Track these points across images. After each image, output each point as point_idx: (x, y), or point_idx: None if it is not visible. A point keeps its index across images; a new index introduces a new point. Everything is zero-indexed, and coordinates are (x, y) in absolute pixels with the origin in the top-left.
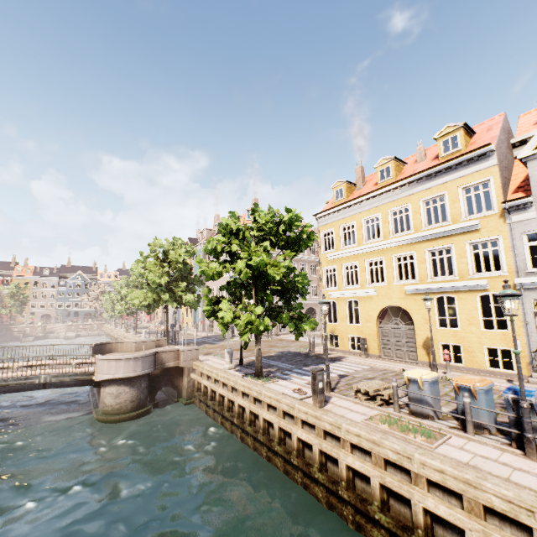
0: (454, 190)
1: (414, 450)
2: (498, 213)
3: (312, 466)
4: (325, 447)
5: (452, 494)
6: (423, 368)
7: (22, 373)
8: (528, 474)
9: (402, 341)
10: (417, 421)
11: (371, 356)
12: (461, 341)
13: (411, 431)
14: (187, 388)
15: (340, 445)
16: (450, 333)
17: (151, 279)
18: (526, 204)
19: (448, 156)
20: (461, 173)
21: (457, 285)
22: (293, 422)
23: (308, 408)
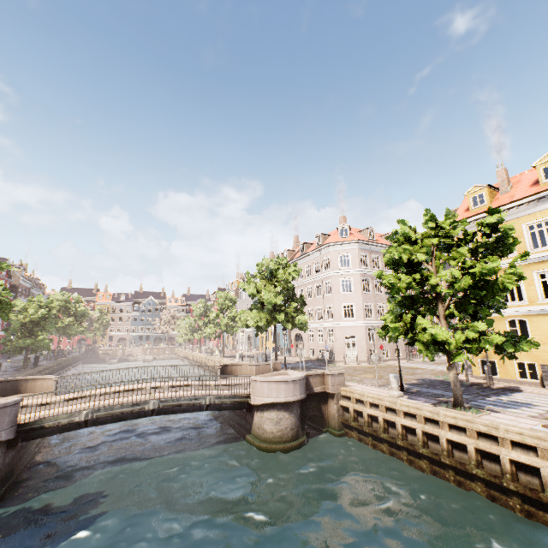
0: None
1: None
2: None
3: None
4: None
5: None
6: None
7: (191, 393)
8: None
9: None
10: None
11: None
12: None
13: None
14: (337, 416)
15: None
16: None
17: (266, 299)
18: None
19: None
20: None
21: None
22: None
23: None
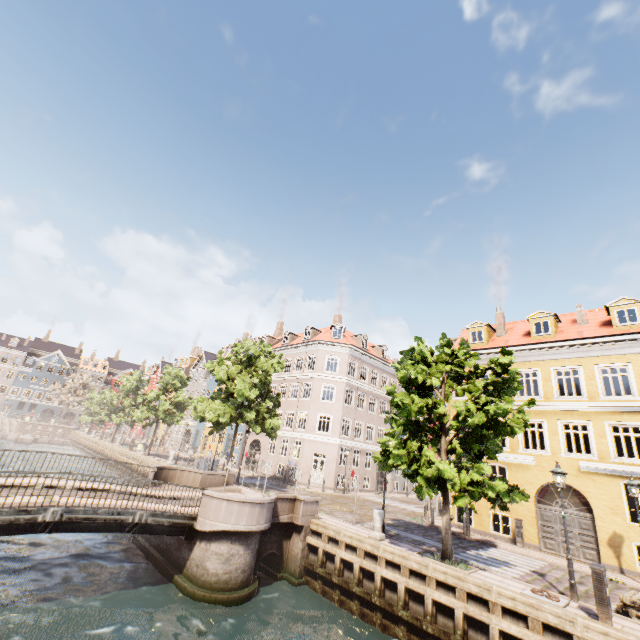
0: (639, 363)
1: None
2: None
3: None
4: None
5: None
6: (620, 576)
7: (116, 503)
8: None
9: (573, 531)
10: None
11: (526, 545)
12: None
13: None
14: (300, 558)
15: None
16: None
17: (239, 390)
18: None
19: (624, 327)
20: None
21: None
22: None
23: (604, 625)
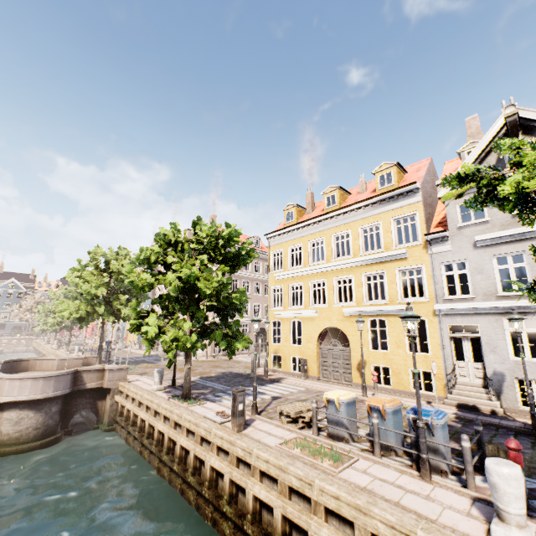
0: (387, 220)
1: (316, 475)
2: (422, 244)
3: (222, 498)
4: (236, 476)
5: (347, 522)
6: (355, 390)
7: None
8: (417, 496)
9: (339, 362)
10: (331, 444)
11: (310, 377)
12: (390, 363)
13: (322, 455)
14: (109, 412)
15: (251, 473)
16: (381, 355)
17: (86, 290)
18: (444, 237)
19: (384, 190)
20: (393, 205)
21: (388, 309)
22: (210, 448)
23: (224, 432)
